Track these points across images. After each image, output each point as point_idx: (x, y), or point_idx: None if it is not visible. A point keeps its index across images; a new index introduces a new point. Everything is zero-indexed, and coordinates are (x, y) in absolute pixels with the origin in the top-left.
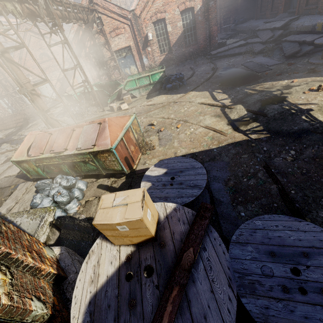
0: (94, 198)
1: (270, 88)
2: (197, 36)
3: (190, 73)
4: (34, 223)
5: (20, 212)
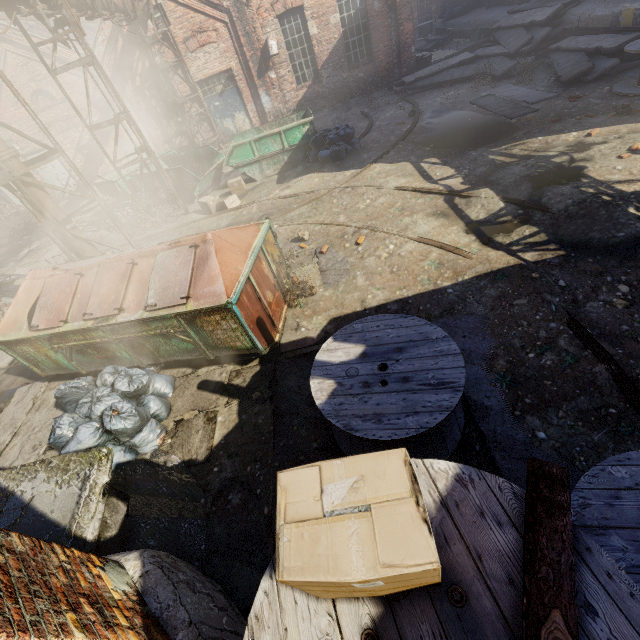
0: (194, 413)
1: (543, 149)
2: (372, 45)
3: (364, 126)
4: (66, 494)
5: (29, 467)
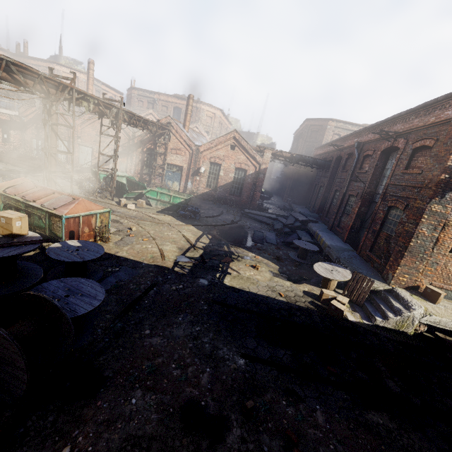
0: None
1: (238, 252)
2: (242, 191)
3: (215, 215)
4: None
5: None
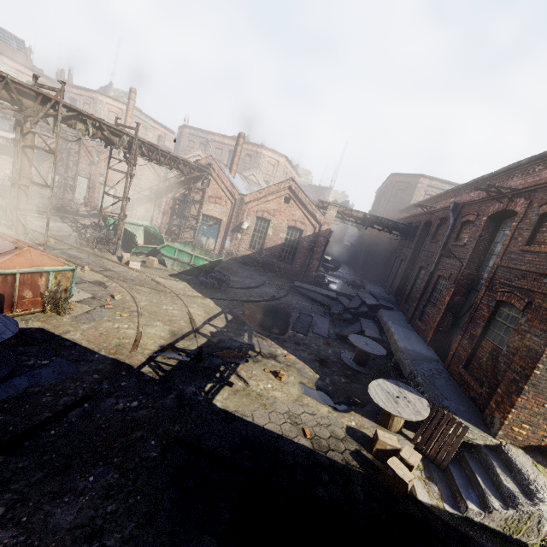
0: None
1: (262, 346)
2: (295, 257)
3: (252, 286)
4: None
5: None
